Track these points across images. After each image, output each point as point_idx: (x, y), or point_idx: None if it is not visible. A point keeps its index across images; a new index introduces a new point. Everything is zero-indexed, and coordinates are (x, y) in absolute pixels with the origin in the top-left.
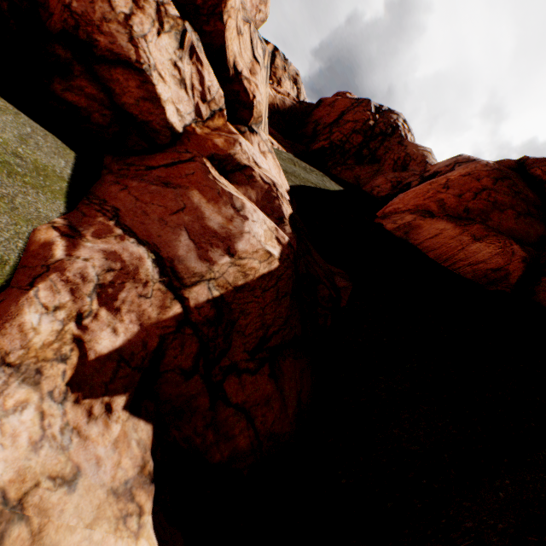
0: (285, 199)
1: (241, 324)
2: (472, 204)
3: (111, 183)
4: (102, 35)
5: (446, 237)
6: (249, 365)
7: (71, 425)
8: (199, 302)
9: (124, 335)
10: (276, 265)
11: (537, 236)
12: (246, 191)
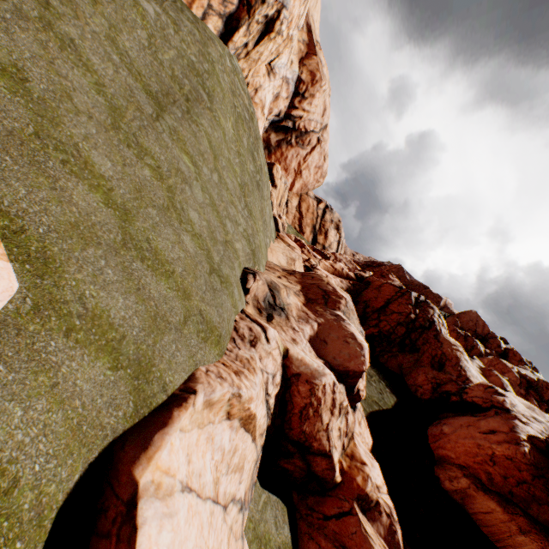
0: (397, 522)
1: None
2: (515, 489)
3: (307, 536)
4: (316, 440)
5: (496, 518)
6: None
7: None
8: None
9: None
10: None
11: None
12: (377, 526)
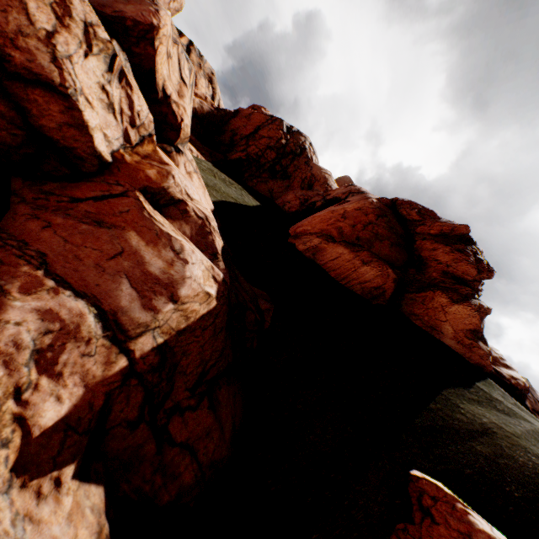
0: (217, 232)
1: (183, 365)
2: (362, 234)
3: (27, 217)
4: (18, 50)
5: (344, 260)
6: (191, 402)
7: (21, 513)
8: (144, 352)
9: (69, 401)
10: (214, 304)
11: (402, 261)
12: (181, 226)
